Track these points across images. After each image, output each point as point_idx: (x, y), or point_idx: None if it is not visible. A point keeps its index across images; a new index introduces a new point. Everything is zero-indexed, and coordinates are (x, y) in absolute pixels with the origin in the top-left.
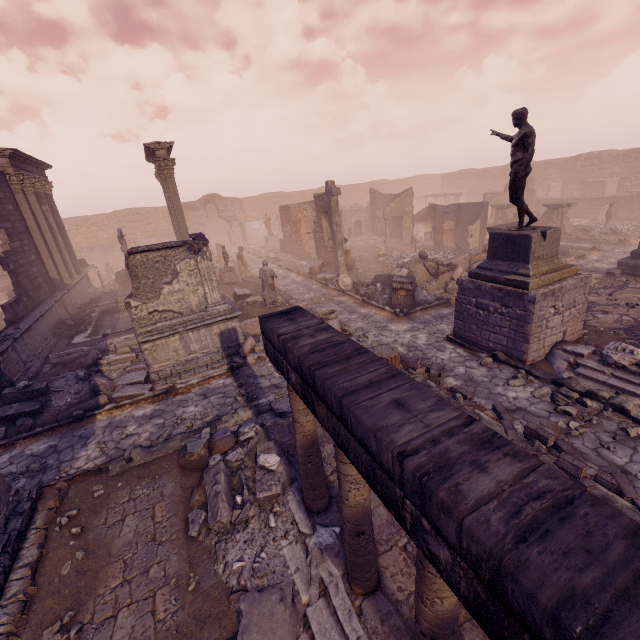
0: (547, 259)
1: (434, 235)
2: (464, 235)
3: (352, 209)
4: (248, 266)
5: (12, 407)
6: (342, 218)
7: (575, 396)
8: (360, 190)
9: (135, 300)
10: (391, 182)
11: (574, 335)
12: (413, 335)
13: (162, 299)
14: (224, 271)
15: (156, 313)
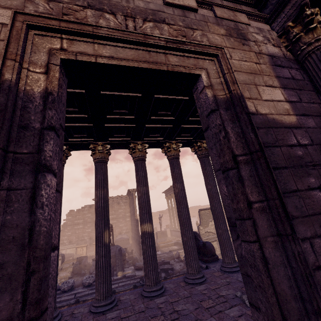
0: None
1: None
2: None
3: None
4: None
5: (165, 265)
6: None
7: None
8: None
9: (201, 226)
10: None
11: None
12: None
13: (209, 227)
14: None
15: (207, 232)
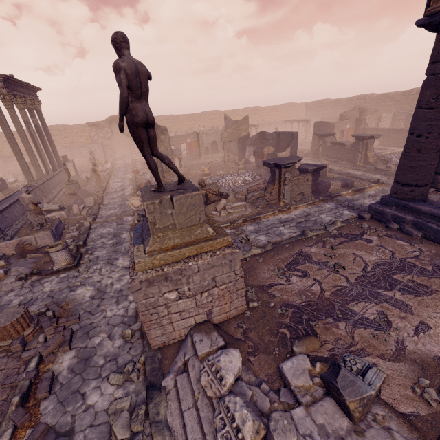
0: (185, 228)
1: (255, 158)
2: None
3: (209, 132)
4: (114, 176)
5: None
6: (199, 139)
7: (135, 429)
8: (236, 114)
9: None
10: (262, 108)
11: (232, 311)
12: (123, 275)
13: None
14: (66, 184)
15: None
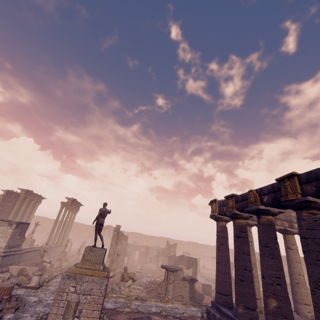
0: (93, 263)
1: None
2: (181, 274)
3: (155, 248)
4: None
5: None
6: (148, 250)
7: None
8: (181, 244)
9: None
10: (199, 244)
11: (90, 319)
12: None
13: None
14: (60, 252)
15: None
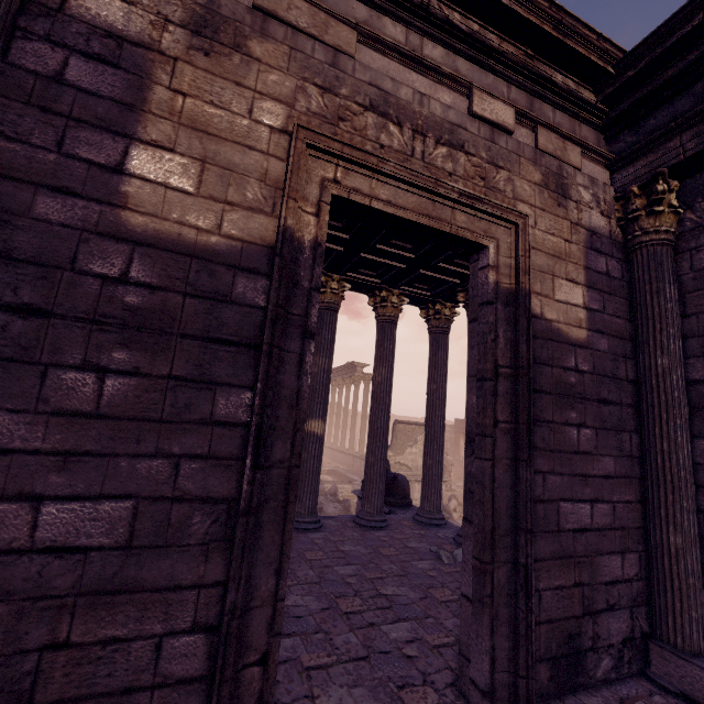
0: None
1: None
2: None
3: None
4: None
5: None
6: None
7: None
8: None
9: (391, 451)
10: None
11: None
12: None
13: (404, 456)
14: None
15: (398, 464)
